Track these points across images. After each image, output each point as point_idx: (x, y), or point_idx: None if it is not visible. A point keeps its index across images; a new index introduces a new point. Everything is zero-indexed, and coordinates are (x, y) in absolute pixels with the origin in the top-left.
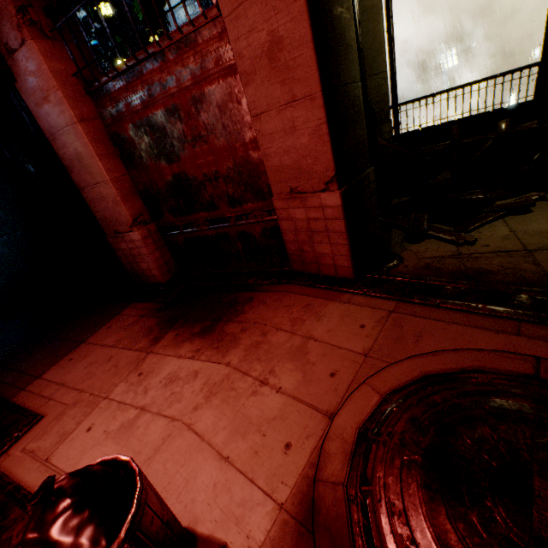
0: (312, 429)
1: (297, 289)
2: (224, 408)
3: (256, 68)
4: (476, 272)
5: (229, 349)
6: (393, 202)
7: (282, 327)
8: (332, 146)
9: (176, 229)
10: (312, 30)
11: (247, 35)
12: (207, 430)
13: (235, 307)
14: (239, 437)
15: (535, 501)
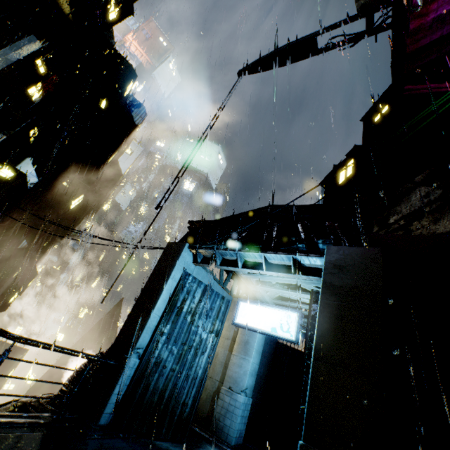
0: None
1: None
2: None
3: None
4: None
5: None
6: None
7: None
8: None
9: None
10: None
11: None
12: None
13: None
14: None
15: None
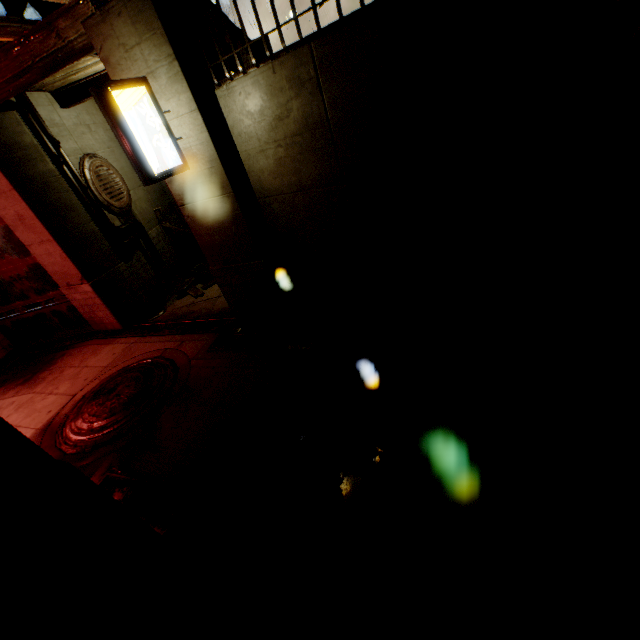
0: (64, 402)
1: (95, 342)
2: (25, 410)
3: (17, 224)
4: (189, 313)
5: (38, 385)
6: (195, 267)
7: (74, 365)
8: (74, 262)
9: (2, 316)
10: (36, 214)
11: (4, 210)
12: (13, 421)
13: (52, 362)
14: (29, 417)
15: (115, 391)
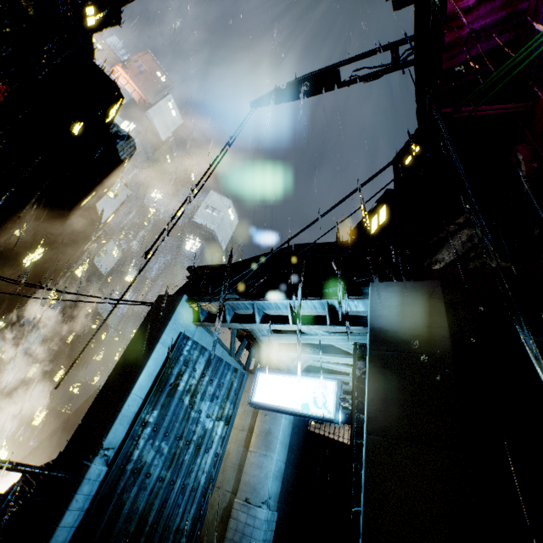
0: None
1: None
2: None
3: None
4: None
5: None
6: None
7: None
8: None
9: None
10: None
11: None
12: None
13: None
14: None
15: None
